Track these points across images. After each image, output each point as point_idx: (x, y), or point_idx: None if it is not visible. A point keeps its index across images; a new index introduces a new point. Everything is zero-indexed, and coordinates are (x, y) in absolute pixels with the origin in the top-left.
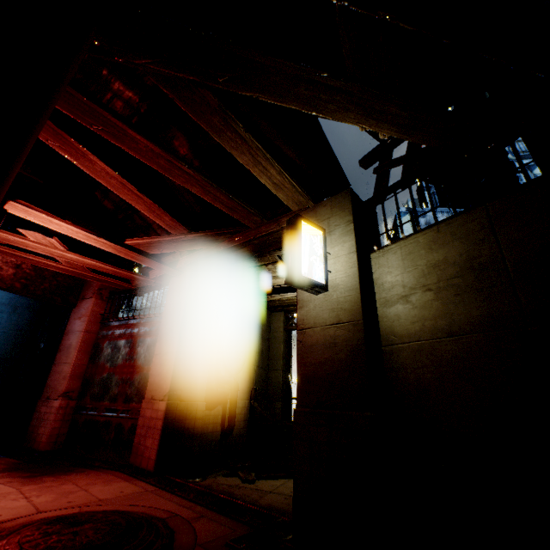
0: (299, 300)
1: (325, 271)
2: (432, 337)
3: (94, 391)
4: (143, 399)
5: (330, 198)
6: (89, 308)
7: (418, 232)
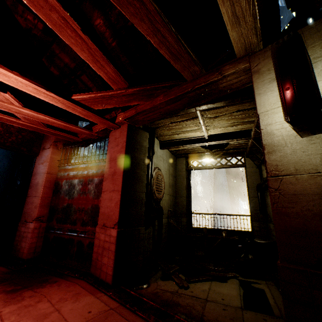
0: (266, 144)
1: None
2: None
3: (59, 216)
4: (96, 224)
5: (300, 30)
6: (49, 155)
7: None
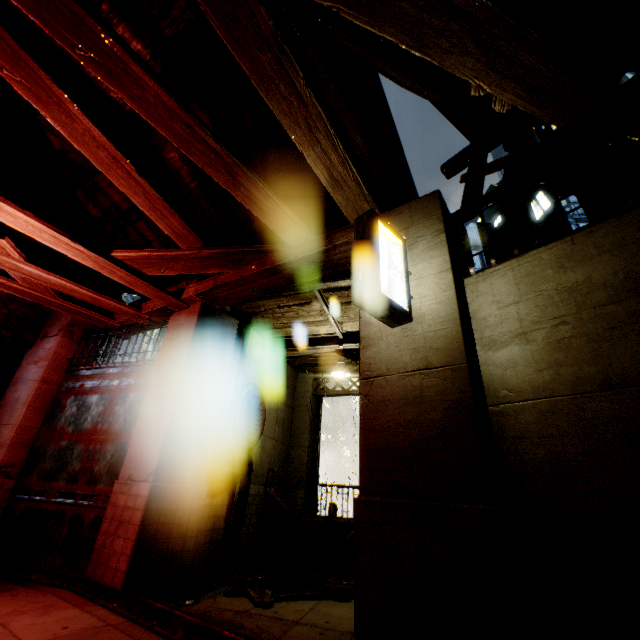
0: (363, 337)
1: (407, 293)
2: (575, 390)
3: (45, 466)
4: (116, 479)
5: (408, 204)
6: (52, 349)
7: (538, 247)
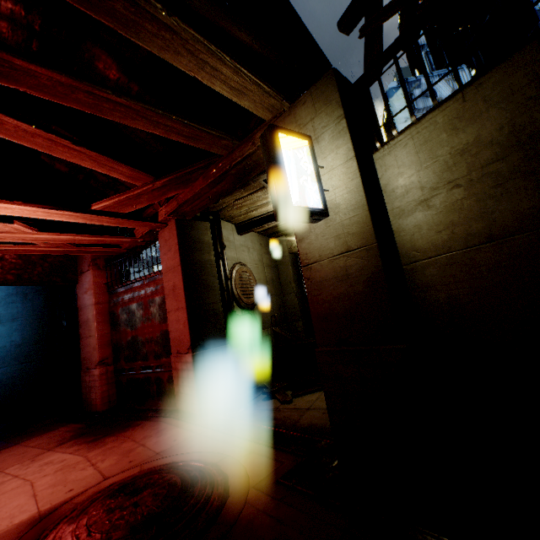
0: (297, 232)
1: (320, 192)
2: (466, 245)
3: (126, 354)
4: (170, 353)
5: (309, 91)
6: (91, 281)
7: (433, 109)
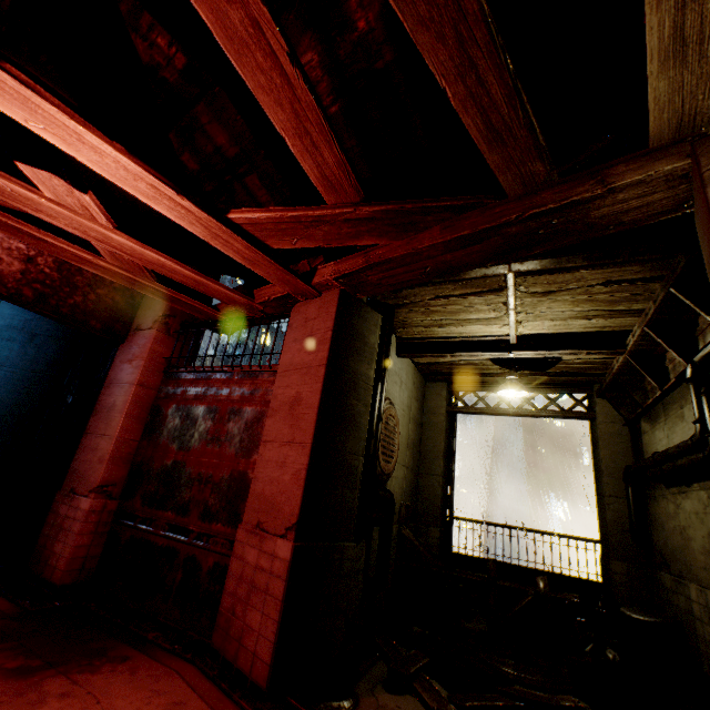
0: None
1: None
2: None
3: (150, 489)
4: (236, 519)
5: None
6: (147, 345)
7: None
